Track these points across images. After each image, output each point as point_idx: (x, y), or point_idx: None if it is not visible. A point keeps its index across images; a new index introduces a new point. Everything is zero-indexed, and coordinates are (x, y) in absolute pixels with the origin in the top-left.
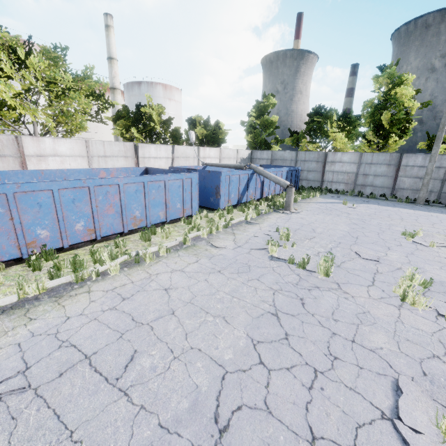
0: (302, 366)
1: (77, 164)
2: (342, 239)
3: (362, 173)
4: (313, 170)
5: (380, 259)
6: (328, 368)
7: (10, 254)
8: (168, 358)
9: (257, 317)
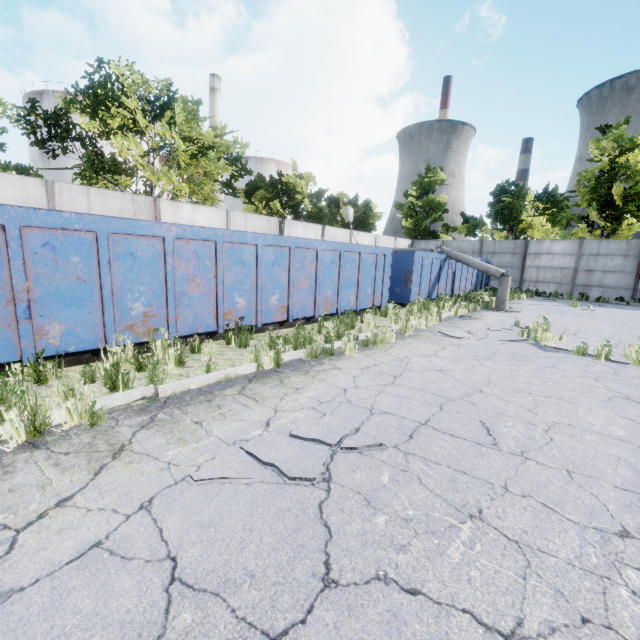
0: None
1: None
2: (619, 337)
3: (584, 268)
4: (506, 265)
5: None
6: None
7: (207, 325)
8: (537, 430)
9: (606, 400)
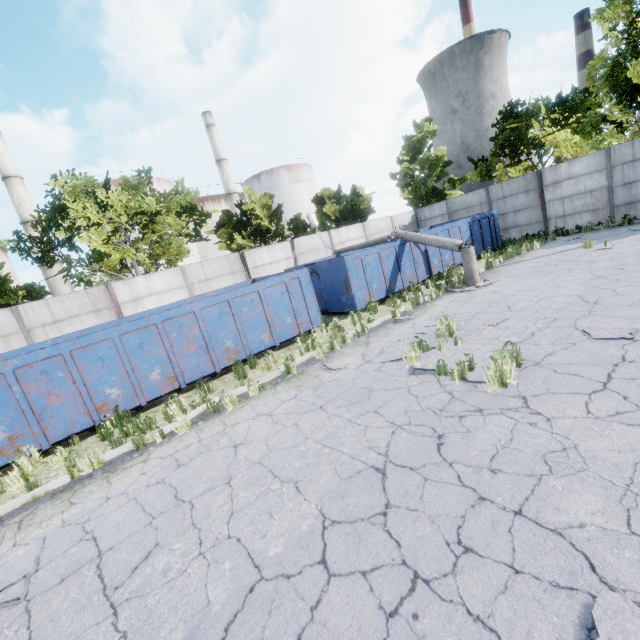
0: (393, 568)
1: (176, 299)
2: (562, 311)
3: (621, 182)
4: (523, 207)
5: (637, 334)
6: (444, 571)
7: (82, 424)
8: (191, 555)
9: (348, 477)
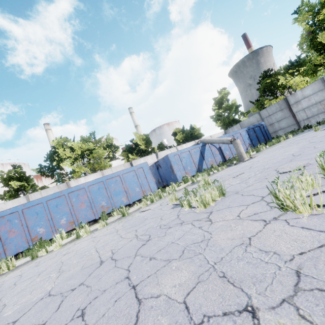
0: None
1: None
2: (275, 163)
3: None
4: (281, 118)
5: (308, 166)
6: None
7: (24, 247)
8: None
9: (85, 267)
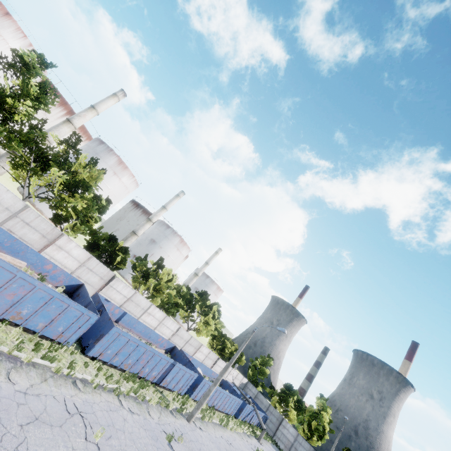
0: None
1: (202, 357)
2: None
3: (295, 446)
4: (273, 422)
5: None
6: None
7: (210, 404)
8: None
9: None
